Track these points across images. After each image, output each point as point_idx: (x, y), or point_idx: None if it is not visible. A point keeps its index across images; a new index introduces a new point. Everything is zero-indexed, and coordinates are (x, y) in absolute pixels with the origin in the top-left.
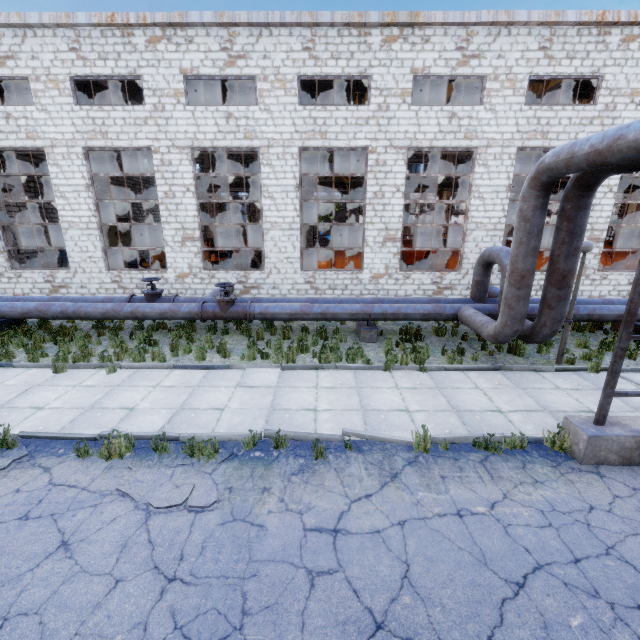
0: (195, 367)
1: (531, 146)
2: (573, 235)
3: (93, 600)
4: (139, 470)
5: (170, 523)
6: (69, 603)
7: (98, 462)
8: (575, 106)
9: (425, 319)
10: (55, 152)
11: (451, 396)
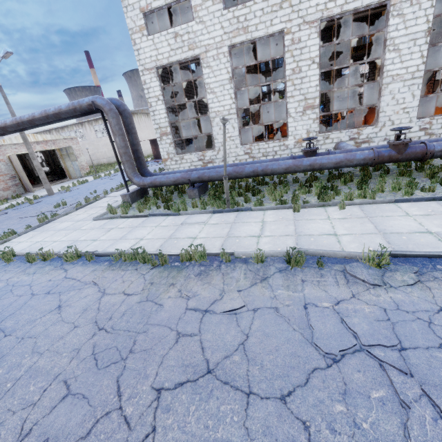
0: (418, 199)
1: None
2: None
3: None
4: None
5: None
6: None
7: None
8: None
9: None
10: (207, 56)
11: None
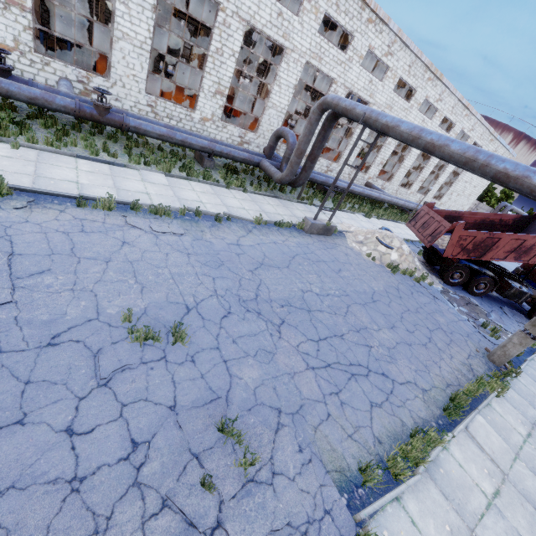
0: (97, 160)
1: (313, 64)
2: (324, 139)
3: (163, 258)
4: (131, 217)
5: (170, 239)
6: (153, 259)
7: (95, 211)
8: (338, 49)
9: (243, 162)
10: None
11: (260, 206)
